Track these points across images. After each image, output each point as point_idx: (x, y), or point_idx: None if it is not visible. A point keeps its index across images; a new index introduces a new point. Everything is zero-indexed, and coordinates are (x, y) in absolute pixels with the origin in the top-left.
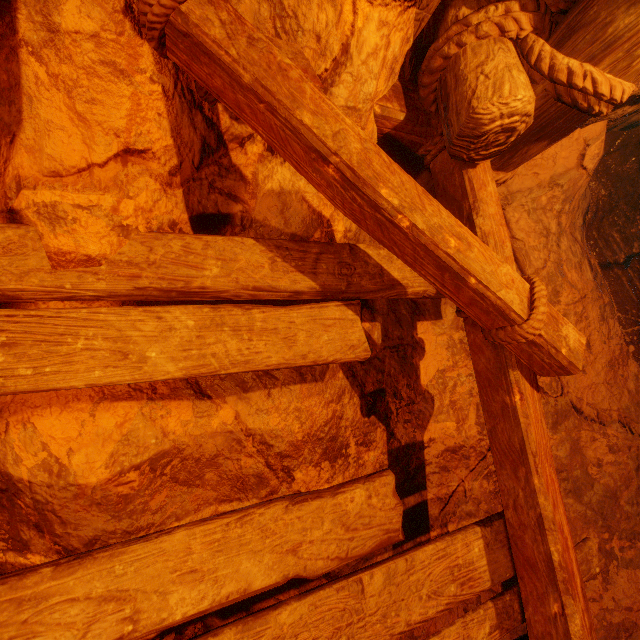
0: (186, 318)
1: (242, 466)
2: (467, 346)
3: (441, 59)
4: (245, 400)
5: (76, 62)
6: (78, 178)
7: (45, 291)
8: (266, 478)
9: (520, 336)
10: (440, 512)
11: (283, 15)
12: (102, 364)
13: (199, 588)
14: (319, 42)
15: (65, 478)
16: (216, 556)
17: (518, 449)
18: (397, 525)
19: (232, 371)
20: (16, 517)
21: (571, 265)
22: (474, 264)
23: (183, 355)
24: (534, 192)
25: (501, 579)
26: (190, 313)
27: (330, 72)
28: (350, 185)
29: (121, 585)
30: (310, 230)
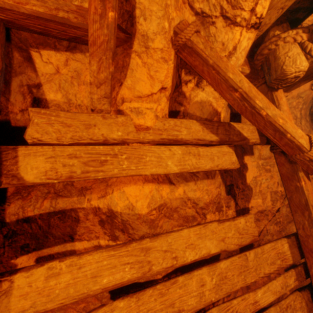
0: (178, 150)
1: (186, 212)
2: (265, 166)
3: (267, 50)
4: (187, 185)
5: (153, 58)
6: (147, 98)
7: (134, 139)
8: (196, 217)
9: (307, 157)
10: None
11: (209, 36)
12: (155, 166)
13: (194, 250)
14: (223, 45)
15: (134, 211)
16: (198, 239)
17: (304, 204)
18: (257, 234)
19: (194, 171)
20: (113, 227)
21: (306, 132)
22: (289, 129)
23: (179, 164)
24: (290, 100)
25: (296, 260)
26: (179, 148)
27: (227, 56)
28: (244, 99)
29: (170, 246)
30: (212, 117)
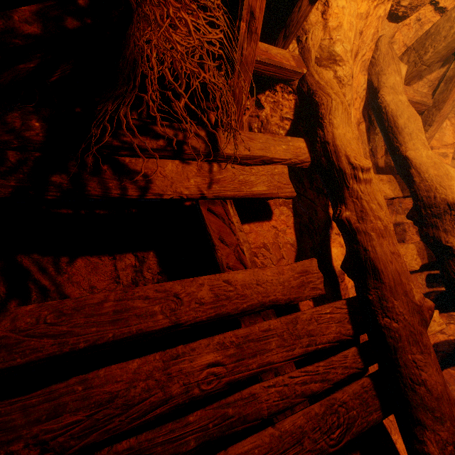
0: None
1: None
2: None
3: None
4: None
5: None
6: (450, 146)
7: None
8: None
9: None
10: None
11: None
12: None
13: None
14: None
15: None
16: None
17: None
18: None
19: None
20: None
21: None
22: None
23: None
24: None
25: None
26: None
27: None
28: None
29: None
30: None
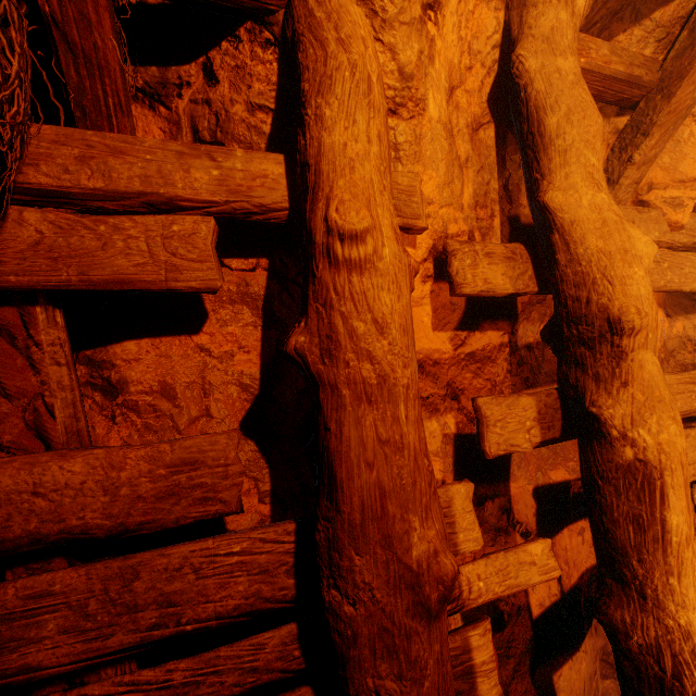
0: None
1: (685, 358)
2: None
3: None
4: (687, 319)
5: None
6: (693, 183)
7: (667, 243)
8: None
9: None
10: None
11: None
12: (694, 280)
13: None
14: None
15: None
16: None
17: None
18: None
19: None
20: None
21: None
22: None
23: None
24: None
25: None
26: None
27: None
28: None
29: None
30: None
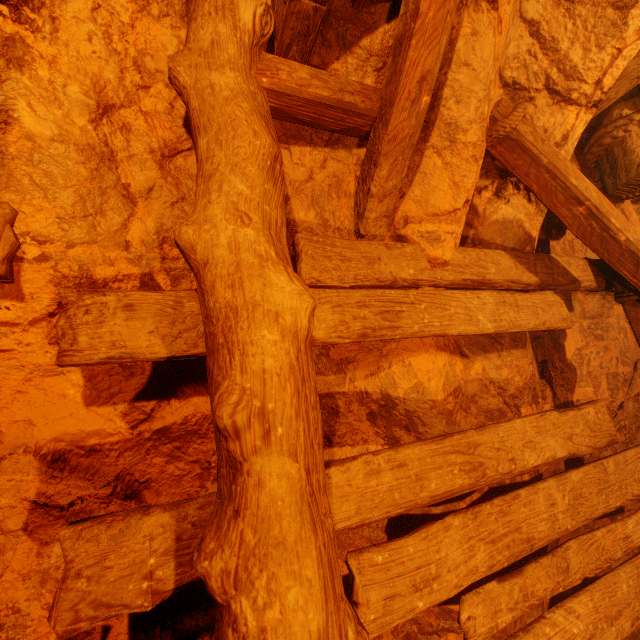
0: (488, 298)
1: (489, 403)
2: (593, 331)
3: (610, 138)
4: (487, 359)
5: (462, 157)
6: (448, 217)
7: (428, 281)
8: (504, 412)
9: None
10: (590, 456)
11: None
12: (463, 322)
13: (535, 451)
14: (545, 133)
15: (425, 396)
16: (537, 435)
17: None
18: (614, 432)
19: (512, 331)
20: (391, 422)
21: None
22: None
23: (493, 319)
24: None
25: None
26: (489, 295)
27: None
28: (592, 217)
29: (504, 443)
30: (523, 245)
